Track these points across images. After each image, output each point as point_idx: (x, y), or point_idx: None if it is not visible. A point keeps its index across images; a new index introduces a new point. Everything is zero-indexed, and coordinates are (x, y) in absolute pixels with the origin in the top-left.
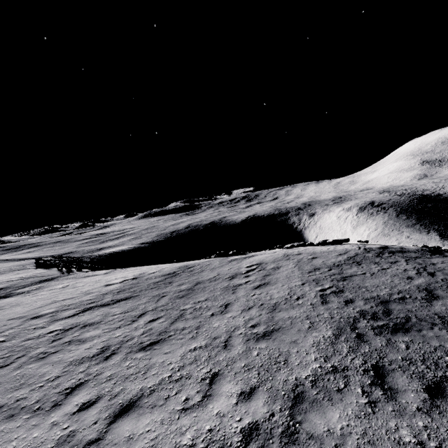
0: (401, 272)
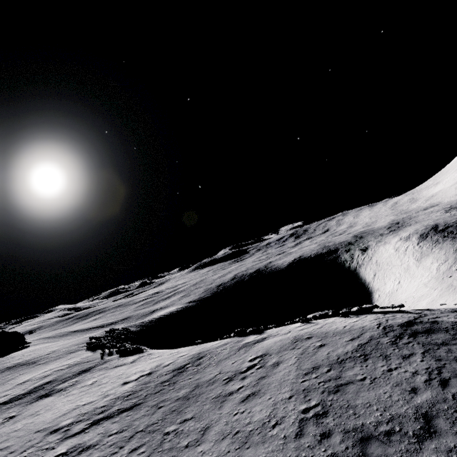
0: (407, 378)
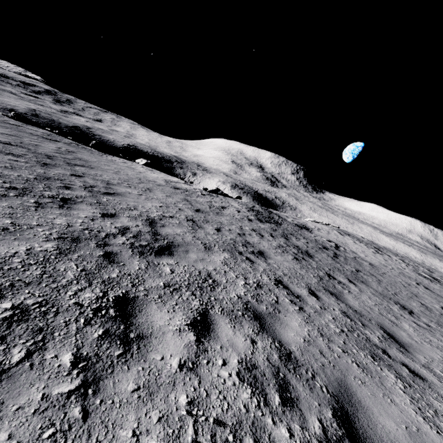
0: None
